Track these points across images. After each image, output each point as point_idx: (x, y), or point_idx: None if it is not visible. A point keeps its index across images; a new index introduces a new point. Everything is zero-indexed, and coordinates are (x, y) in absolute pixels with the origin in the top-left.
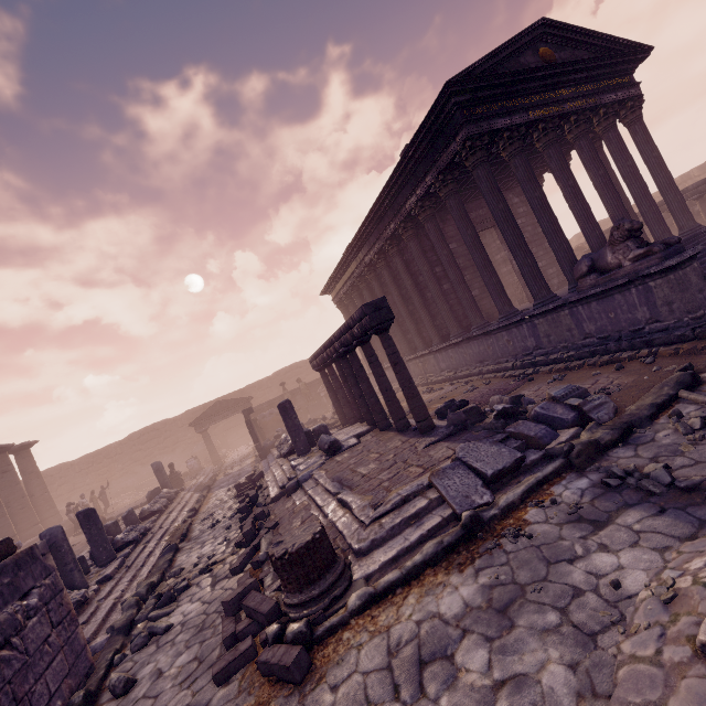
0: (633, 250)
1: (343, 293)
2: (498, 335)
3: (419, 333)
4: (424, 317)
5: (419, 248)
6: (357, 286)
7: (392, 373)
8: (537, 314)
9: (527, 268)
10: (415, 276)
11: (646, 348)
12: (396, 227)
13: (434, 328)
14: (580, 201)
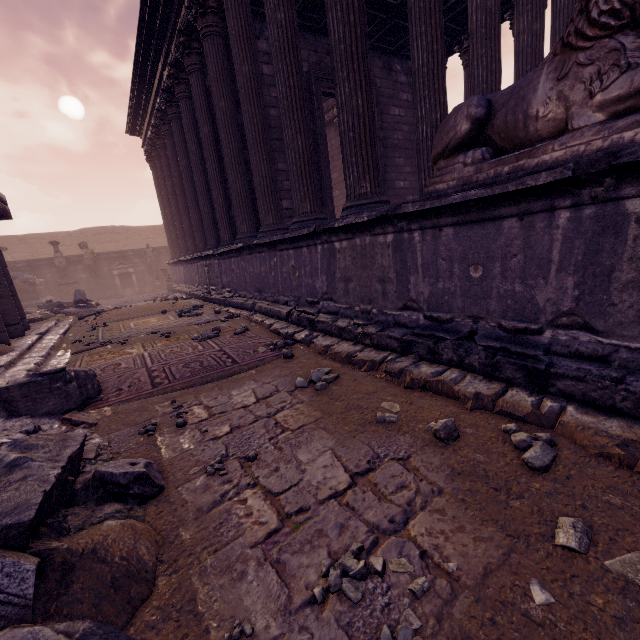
0: (635, 68)
1: (149, 137)
2: (284, 254)
3: (215, 223)
4: (215, 196)
5: (220, 61)
6: (160, 127)
7: (185, 270)
8: (341, 230)
9: (352, 118)
10: (216, 121)
11: (528, 387)
12: (190, 2)
13: (226, 218)
14: (492, 49)
